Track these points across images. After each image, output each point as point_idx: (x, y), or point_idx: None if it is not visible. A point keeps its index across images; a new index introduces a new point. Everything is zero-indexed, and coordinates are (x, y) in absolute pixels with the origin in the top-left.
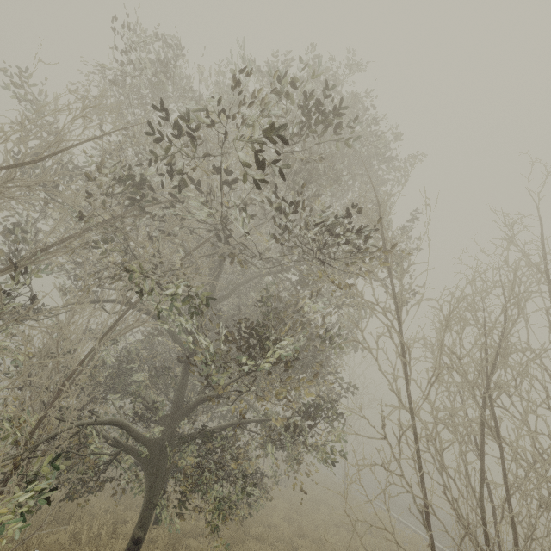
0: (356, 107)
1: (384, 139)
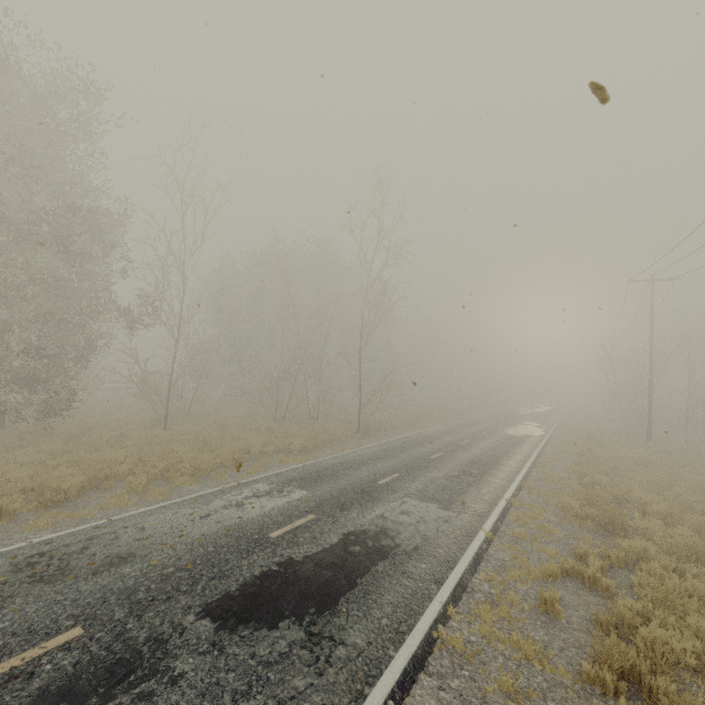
0: None
1: None
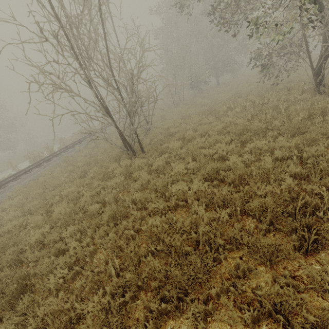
0: None
1: None
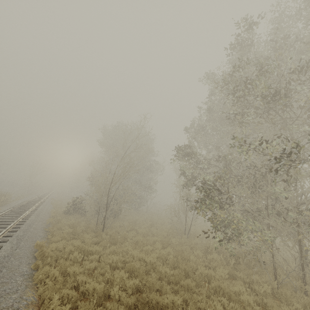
0: None
1: None
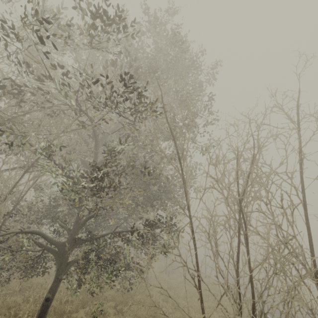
0: (178, 39)
1: (187, 53)
